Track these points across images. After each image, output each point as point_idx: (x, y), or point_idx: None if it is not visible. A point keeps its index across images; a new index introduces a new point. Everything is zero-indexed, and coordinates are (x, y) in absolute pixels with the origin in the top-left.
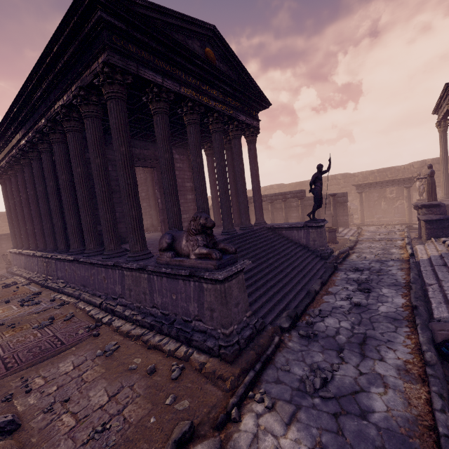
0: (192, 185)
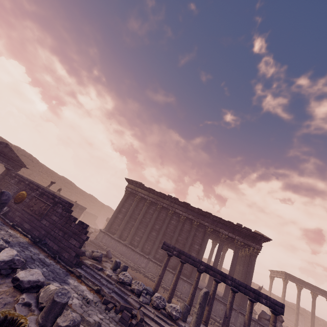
0: None
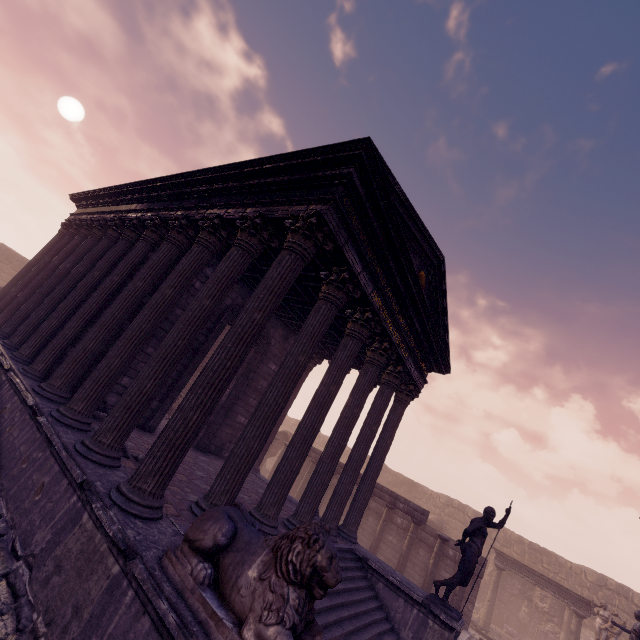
0: None
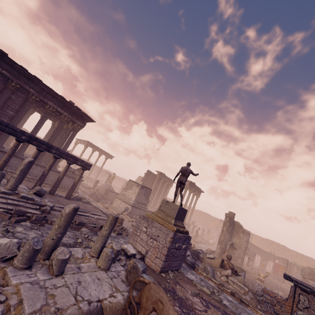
0: None
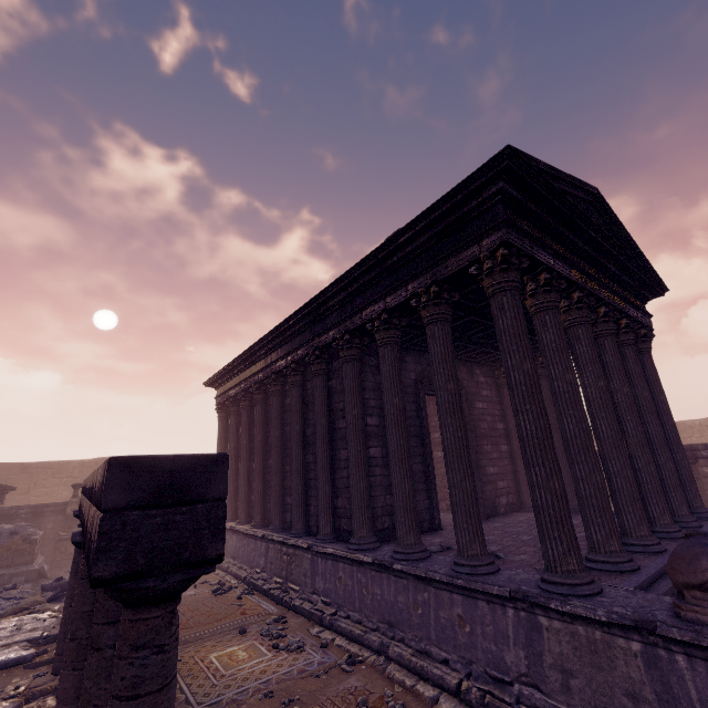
0: (506, 427)
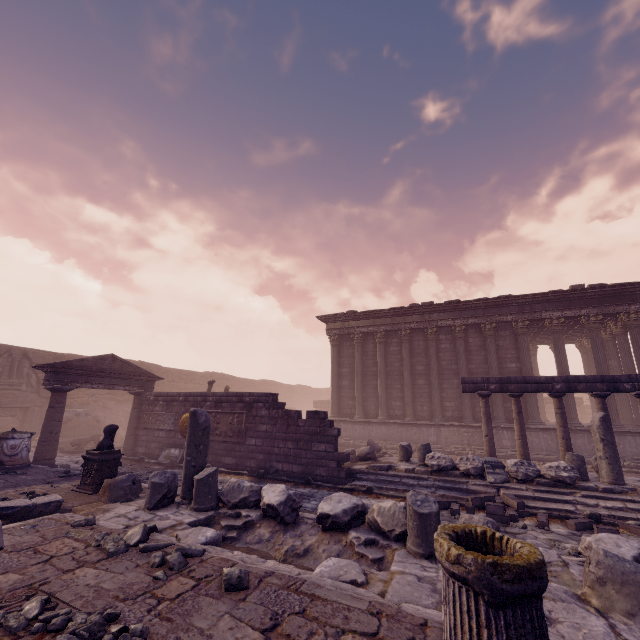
0: None
